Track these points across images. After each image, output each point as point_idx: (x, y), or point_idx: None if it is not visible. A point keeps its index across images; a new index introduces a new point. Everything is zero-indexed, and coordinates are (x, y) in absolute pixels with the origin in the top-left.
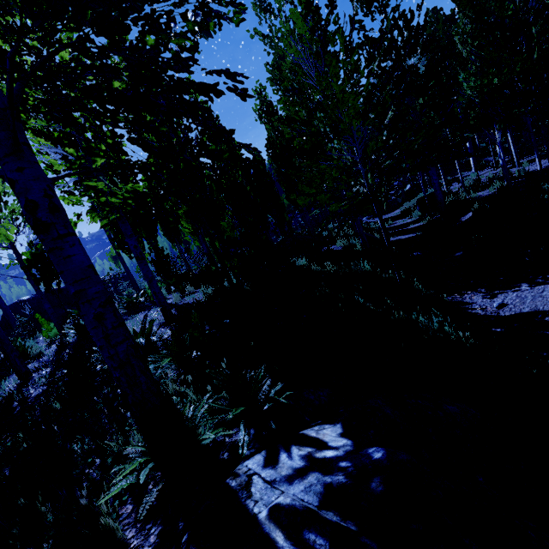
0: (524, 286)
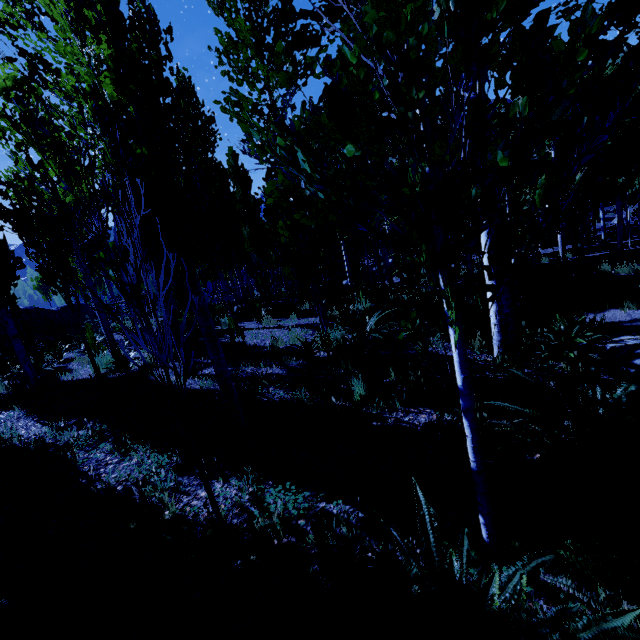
0: (590, 314)
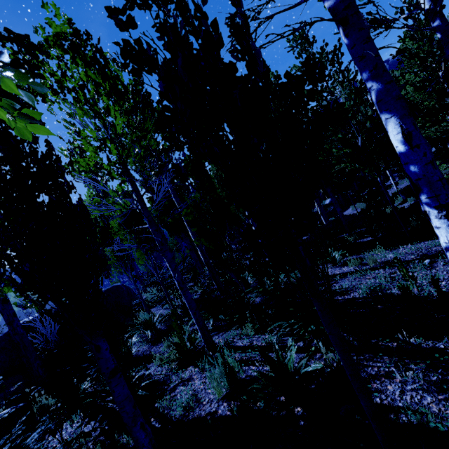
0: None
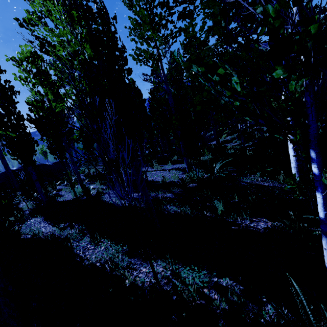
0: None
